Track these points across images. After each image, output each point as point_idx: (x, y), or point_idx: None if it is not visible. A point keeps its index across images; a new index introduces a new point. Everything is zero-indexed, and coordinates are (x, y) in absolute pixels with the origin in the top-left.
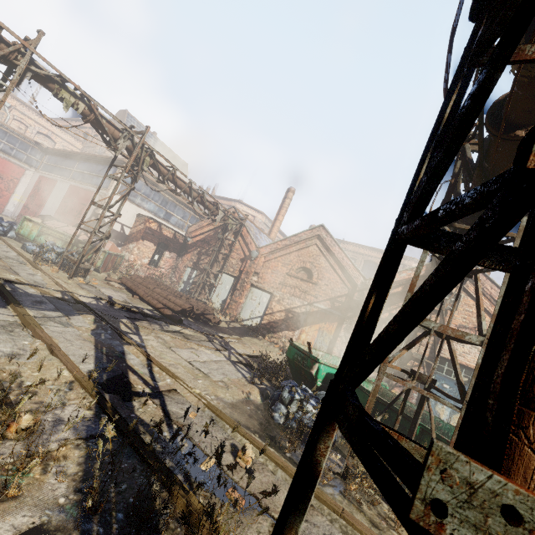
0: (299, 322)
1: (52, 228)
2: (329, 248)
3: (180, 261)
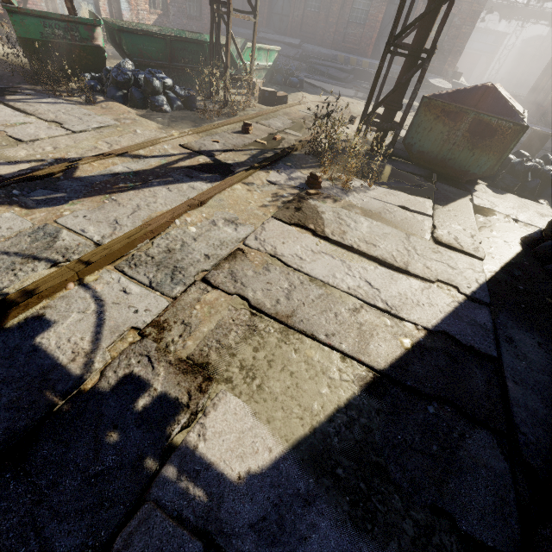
0: None
1: None
2: None
3: None
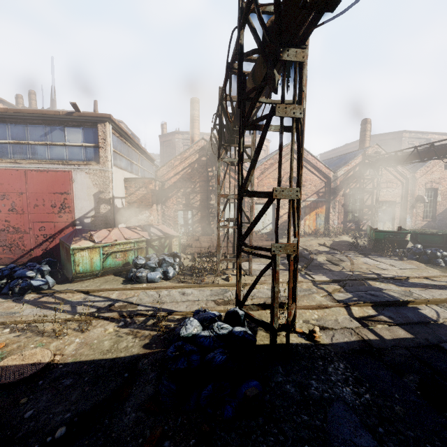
0: (301, 215)
1: (115, 243)
2: (304, 158)
3: (165, 208)
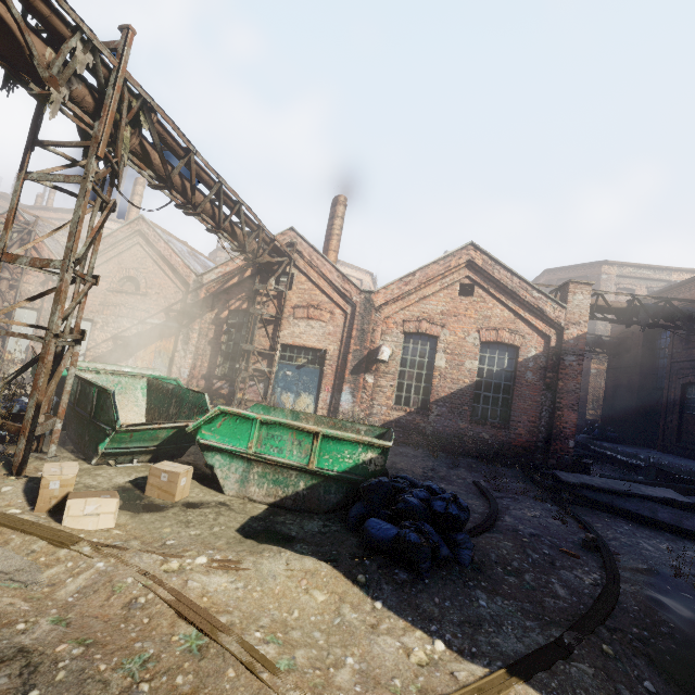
0: (132, 347)
1: None
2: (154, 246)
3: None
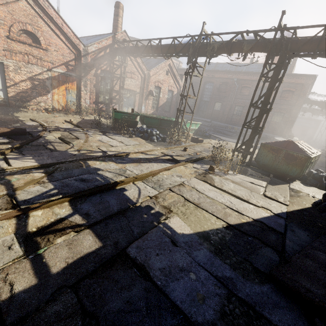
0: (48, 87)
1: None
2: (45, 10)
3: None
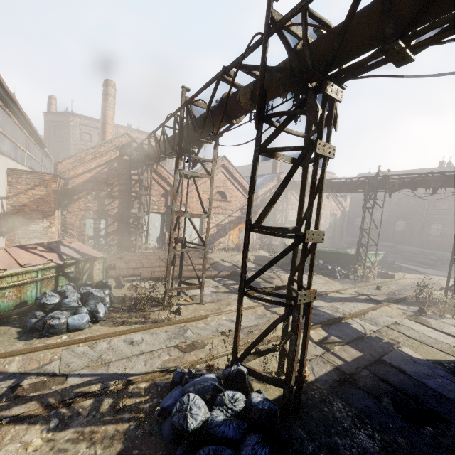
0: (227, 229)
1: (3, 275)
2: (232, 174)
3: (67, 214)
